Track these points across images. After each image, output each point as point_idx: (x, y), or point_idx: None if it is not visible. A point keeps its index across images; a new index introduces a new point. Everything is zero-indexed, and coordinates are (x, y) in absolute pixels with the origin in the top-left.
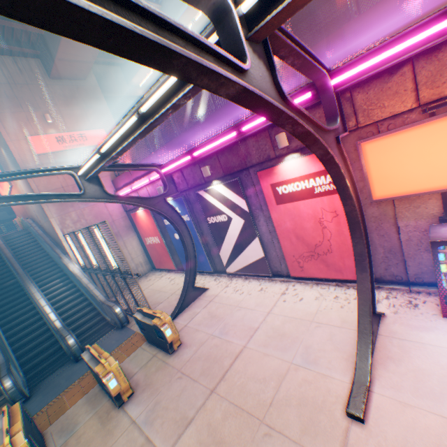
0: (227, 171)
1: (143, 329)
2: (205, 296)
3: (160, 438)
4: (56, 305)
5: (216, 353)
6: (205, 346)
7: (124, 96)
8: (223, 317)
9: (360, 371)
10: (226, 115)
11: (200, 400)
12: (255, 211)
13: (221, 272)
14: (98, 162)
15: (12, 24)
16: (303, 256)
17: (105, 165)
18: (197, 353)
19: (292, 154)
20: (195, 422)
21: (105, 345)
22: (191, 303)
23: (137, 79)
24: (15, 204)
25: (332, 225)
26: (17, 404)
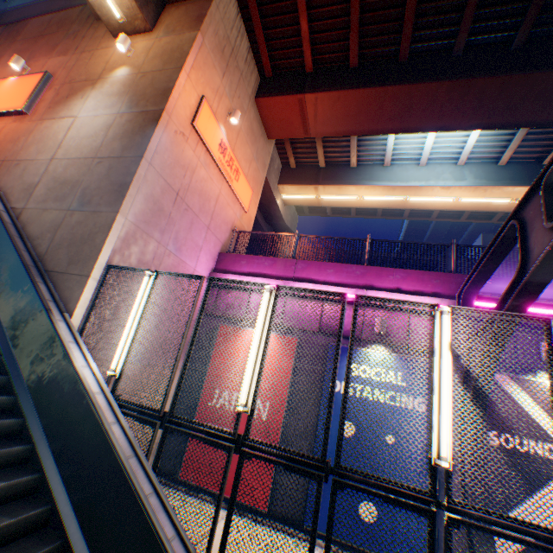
0: None
1: None
2: None
3: None
4: None
5: None
6: None
7: (271, 188)
8: None
9: None
10: None
11: None
12: None
13: None
14: None
15: (307, 32)
16: None
17: None
18: None
19: None
20: None
21: None
22: None
23: (293, 189)
24: None
25: None
26: None
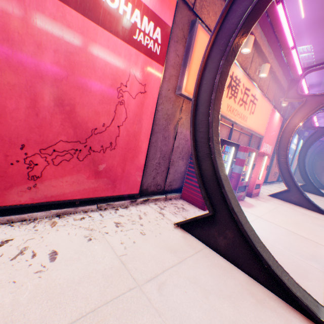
0: None
1: None
2: None
3: None
4: None
5: None
6: None
7: None
8: None
9: (305, 296)
10: None
11: None
12: None
13: None
14: None
15: None
16: (55, 151)
17: None
18: None
19: None
20: None
21: None
22: None
23: None
24: None
25: (133, 105)
26: None
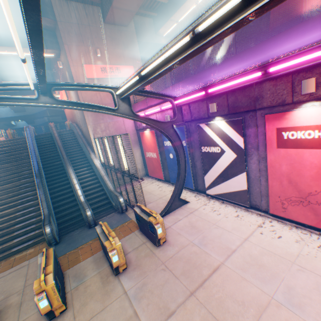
0: (232, 110)
1: (138, 220)
2: (186, 207)
3: (146, 318)
4: (82, 185)
5: (195, 259)
6: (186, 250)
7: (151, 42)
8: (201, 230)
9: None
10: (248, 58)
11: (181, 297)
12: (250, 149)
13: (201, 191)
14: (133, 85)
15: None
16: (290, 200)
17: (140, 87)
18: (178, 253)
19: (314, 101)
20: (175, 316)
21: (109, 222)
22: (175, 210)
23: (163, 30)
24: (71, 108)
25: None
26: (51, 249)
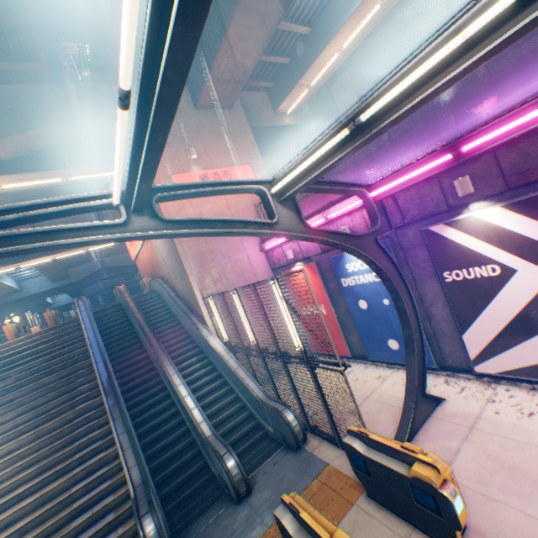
0: (516, 179)
1: (361, 470)
2: (447, 414)
3: None
4: (195, 395)
5: None
6: None
7: (270, 125)
8: None
9: None
10: None
11: None
12: None
13: (455, 369)
14: (317, 161)
15: None
16: None
17: (341, 158)
18: None
19: None
20: None
21: (278, 479)
22: (422, 424)
23: (286, 104)
24: (193, 232)
25: None
26: None
